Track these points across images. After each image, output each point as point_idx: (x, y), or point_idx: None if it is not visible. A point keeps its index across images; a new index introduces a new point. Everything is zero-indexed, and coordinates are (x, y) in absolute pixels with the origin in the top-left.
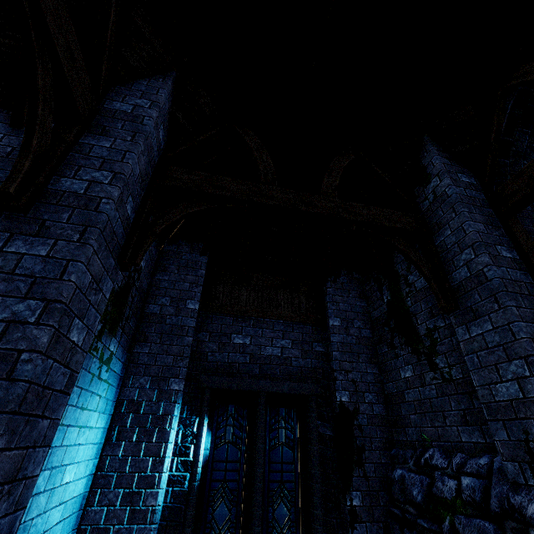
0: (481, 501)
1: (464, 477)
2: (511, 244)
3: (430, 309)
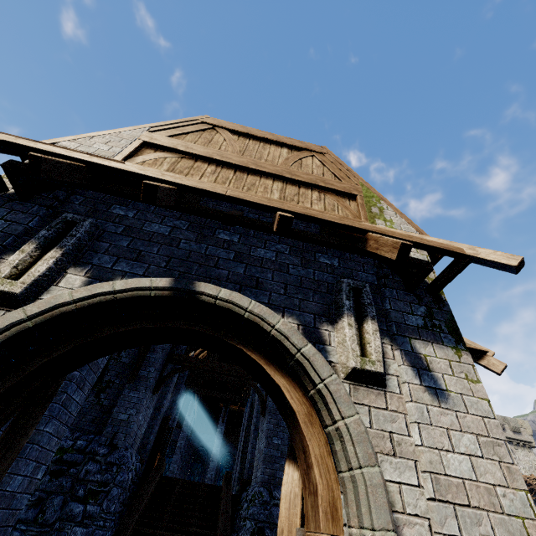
0: (83, 449)
1: (80, 441)
2: (160, 372)
3: (119, 373)
